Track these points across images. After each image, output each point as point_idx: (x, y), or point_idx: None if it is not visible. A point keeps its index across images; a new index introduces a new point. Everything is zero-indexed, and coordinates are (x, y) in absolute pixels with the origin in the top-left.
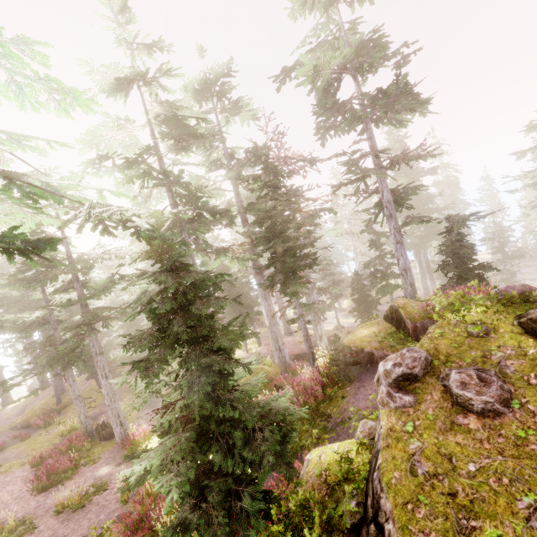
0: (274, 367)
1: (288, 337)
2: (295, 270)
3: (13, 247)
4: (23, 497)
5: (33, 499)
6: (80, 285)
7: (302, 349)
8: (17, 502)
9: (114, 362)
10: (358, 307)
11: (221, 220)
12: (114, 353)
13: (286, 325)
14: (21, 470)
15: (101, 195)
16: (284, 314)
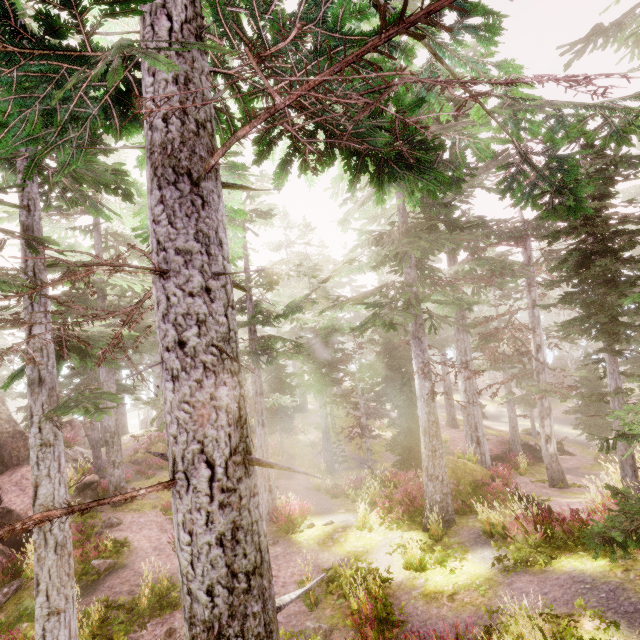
0: (478, 465)
1: (452, 430)
2: (618, 315)
3: (382, 153)
4: (162, 549)
5: (174, 556)
6: (253, 306)
7: (491, 450)
8: (157, 553)
9: (272, 409)
10: (585, 407)
11: (478, 233)
12: (273, 397)
13: (451, 412)
14: (154, 513)
15: (483, 103)
16: (451, 397)
